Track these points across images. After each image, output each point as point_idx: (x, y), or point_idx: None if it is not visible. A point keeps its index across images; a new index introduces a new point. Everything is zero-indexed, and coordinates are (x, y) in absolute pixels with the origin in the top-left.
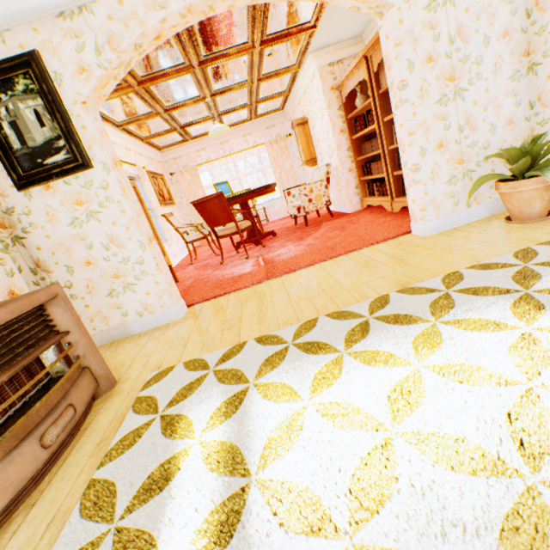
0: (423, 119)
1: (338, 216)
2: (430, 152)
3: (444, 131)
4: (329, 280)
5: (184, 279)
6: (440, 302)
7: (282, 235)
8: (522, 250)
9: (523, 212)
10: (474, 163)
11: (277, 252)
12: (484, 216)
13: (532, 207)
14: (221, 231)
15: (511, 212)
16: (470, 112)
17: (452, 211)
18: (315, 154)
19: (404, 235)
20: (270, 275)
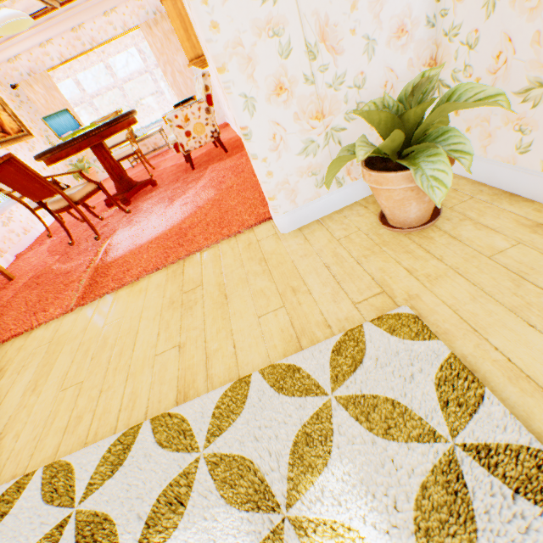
0: (235, 34)
1: (233, 152)
2: (263, 103)
3: (283, 59)
4: (130, 331)
5: (25, 272)
6: (182, 483)
7: (165, 183)
8: (357, 327)
9: (397, 216)
10: (344, 115)
11: (135, 227)
12: (364, 195)
13: (407, 211)
14: (50, 205)
15: (384, 211)
16: (326, 12)
17: (316, 195)
18: (201, 48)
19: (265, 221)
20: (90, 293)
